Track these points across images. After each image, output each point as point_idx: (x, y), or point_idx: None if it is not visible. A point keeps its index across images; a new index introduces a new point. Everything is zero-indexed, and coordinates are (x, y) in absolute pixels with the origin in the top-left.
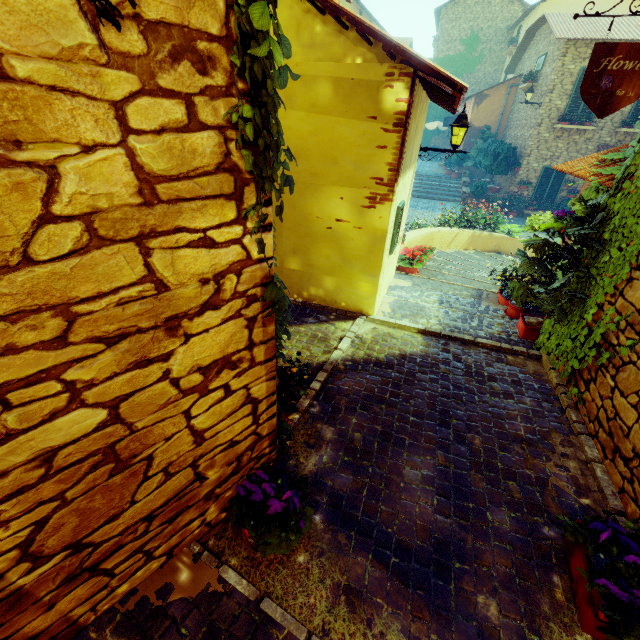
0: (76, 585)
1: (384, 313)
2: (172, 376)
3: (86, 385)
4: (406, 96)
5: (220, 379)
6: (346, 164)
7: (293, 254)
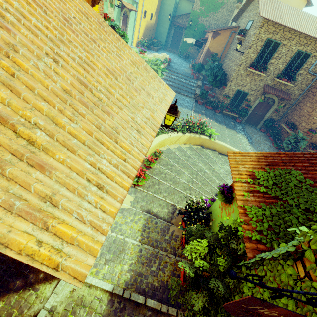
0: None
1: None
2: None
3: None
4: None
5: None
6: None
7: None
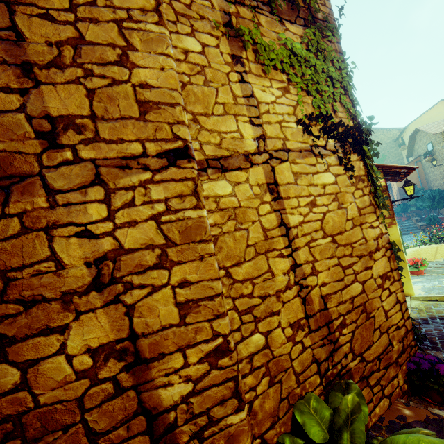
0: (363, 386)
1: (420, 294)
2: (373, 277)
3: (356, 273)
4: (382, 180)
5: (386, 284)
6: None
7: None
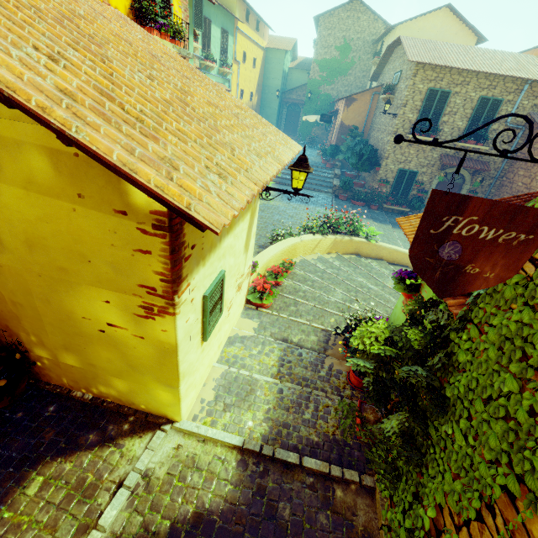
0: None
1: (203, 404)
2: None
3: None
4: None
5: None
6: (101, 264)
7: (66, 350)
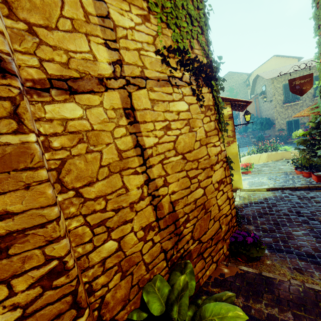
0: (199, 260)
1: (246, 187)
2: (212, 183)
3: (200, 181)
4: (230, 109)
5: (221, 187)
6: None
7: None
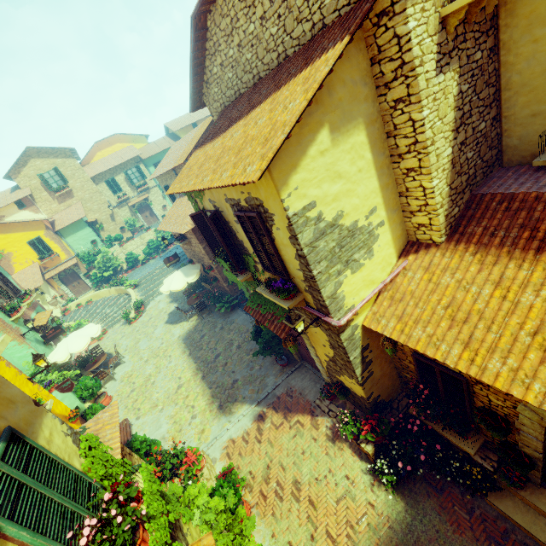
0: None
1: None
2: None
3: None
4: None
5: None
6: None
7: None
